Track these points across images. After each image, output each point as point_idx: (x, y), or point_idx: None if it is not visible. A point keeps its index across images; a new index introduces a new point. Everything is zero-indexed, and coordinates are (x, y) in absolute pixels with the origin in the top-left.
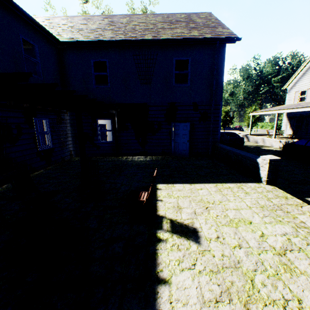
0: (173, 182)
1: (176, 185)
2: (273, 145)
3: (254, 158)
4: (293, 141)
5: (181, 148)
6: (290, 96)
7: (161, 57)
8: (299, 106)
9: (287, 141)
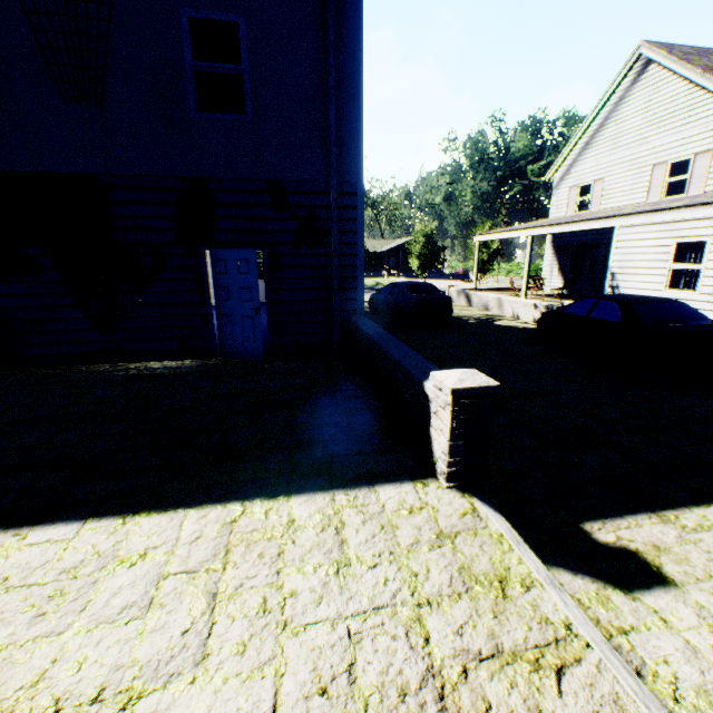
0: (49, 515)
1: (33, 540)
2: (522, 315)
3: (418, 375)
4: (562, 304)
5: (241, 333)
6: (560, 198)
7: (130, 1)
8: (577, 218)
9: (550, 305)
